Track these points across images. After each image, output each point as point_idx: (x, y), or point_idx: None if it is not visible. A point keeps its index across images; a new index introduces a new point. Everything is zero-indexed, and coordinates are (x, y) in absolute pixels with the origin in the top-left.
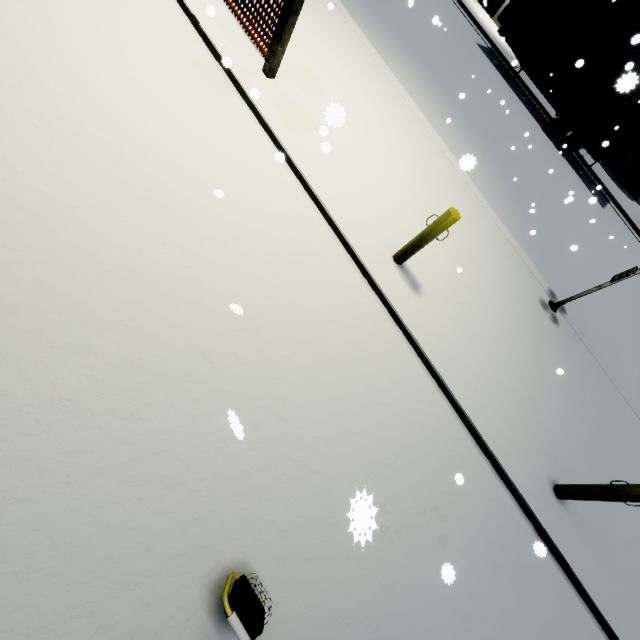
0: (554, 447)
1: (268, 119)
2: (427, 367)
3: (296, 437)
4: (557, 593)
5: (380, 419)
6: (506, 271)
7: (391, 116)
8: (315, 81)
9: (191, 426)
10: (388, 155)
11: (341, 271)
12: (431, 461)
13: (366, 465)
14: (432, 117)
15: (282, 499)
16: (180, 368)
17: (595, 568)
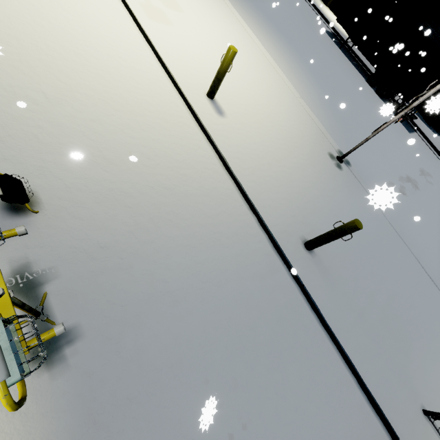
0: (313, 224)
1: (133, 9)
2: (218, 154)
3: (98, 151)
4: (291, 301)
5: (169, 165)
6: (303, 130)
7: (233, 36)
8: (177, 5)
9: (20, 120)
10: (223, 51)
11: (165, 92)
12: (204, 199)
13: (148, 182)
14: (271, 50)
15: (75, 174)
16: (24, 93)
17: (328, 296)
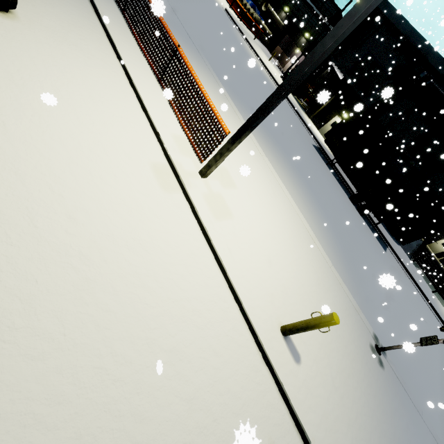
0: None
1: (199, 212)
2: None
3: None
4: None
5: None
6: (348, 322)
7: (274, 200)
8: (230, 177)
9: None
10: (273, 232)
11: (243, 349)
12: None
13: None
14: (294, 195)
15: None
16: None
17: None
